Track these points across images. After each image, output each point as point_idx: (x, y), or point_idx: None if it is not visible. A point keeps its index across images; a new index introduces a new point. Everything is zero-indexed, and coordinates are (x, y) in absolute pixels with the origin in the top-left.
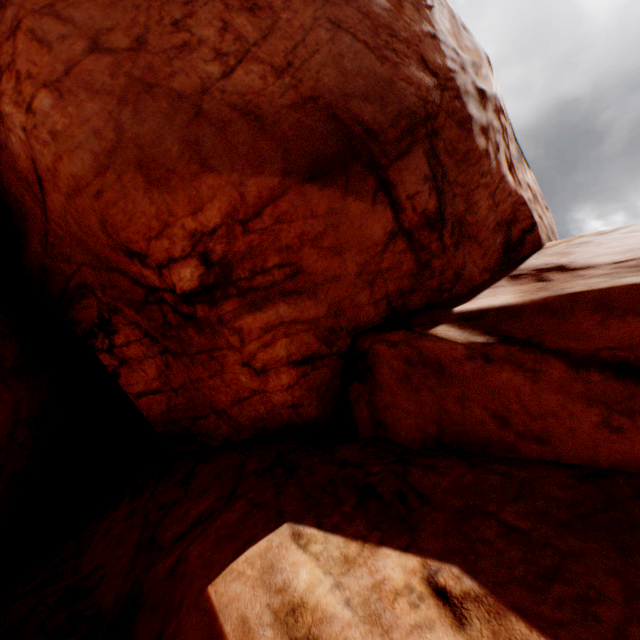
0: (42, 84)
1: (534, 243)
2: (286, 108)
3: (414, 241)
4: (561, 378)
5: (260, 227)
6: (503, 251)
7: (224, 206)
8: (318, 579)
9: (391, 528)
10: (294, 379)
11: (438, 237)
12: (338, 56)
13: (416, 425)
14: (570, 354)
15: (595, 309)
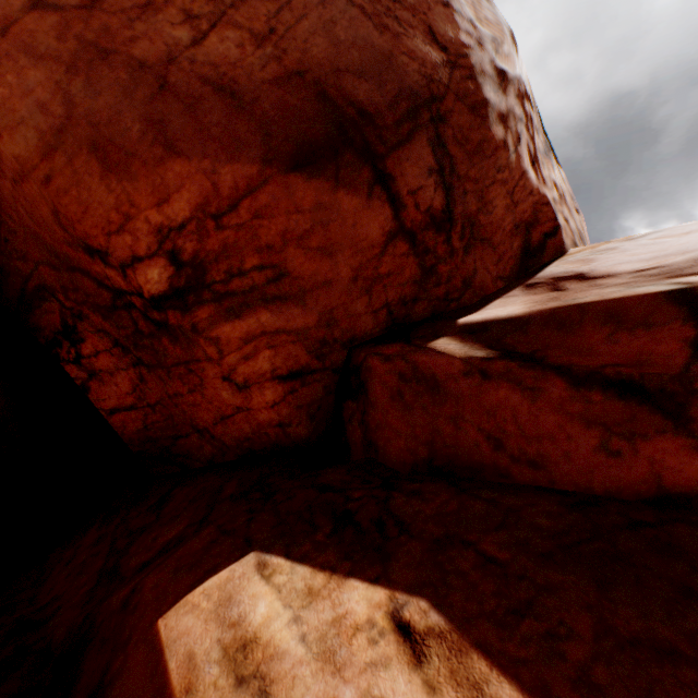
0: None
1: (556, 249)
2: (267, 83)
3: (418, 243)
4: (561, 397)
5: (236, 222)
6: (521, 257)
7: (194, 197)
8: (276, 613)
9: (364, 558)
10: (280, 395)
11: (445, 239)
12: (330, 23)
13: (407, 447)
14: (572, 371)
15: (605, 321)
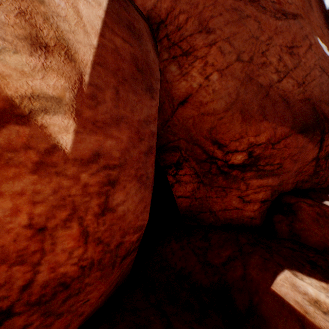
0: (216, 69)
1: None
2: (298, 100)
3: (317, 162)
4: None
5: (278, 147)
6: None
7: (267, 136)
8: (317, 292)
9: None
10: (257, 207)
11: (325, 162)
12: (321, 83)
13: (320, 240)
14: None
15: None
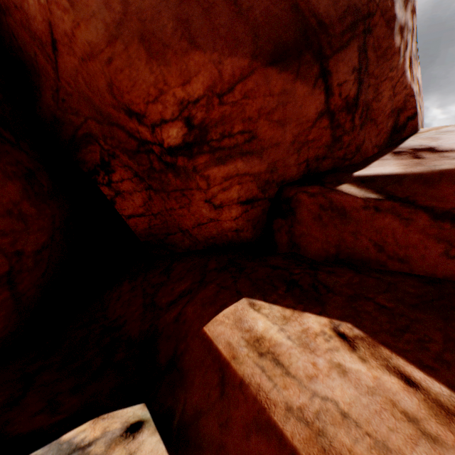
0: None
1: (412, 128)
2: None
3: (334, 120)
4: (424, 225)
5: (232, 101)
6: (390, 133)
7: (206, 81)
8: (269, 326)
9: (309, 303)
10: (239, 213)
11: (351, 118)
12: None
13: (322, 247)
14: (434, 210)
15: None
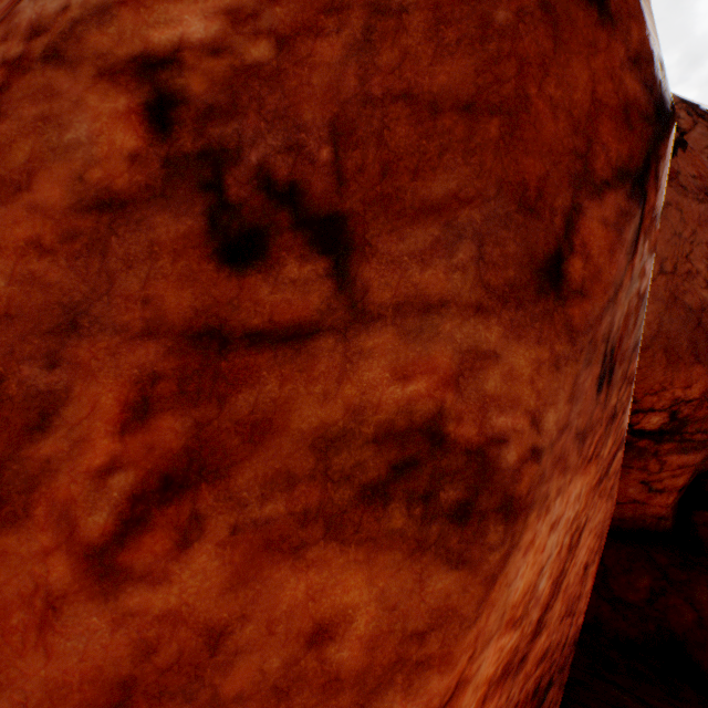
0: None
1: None
2: None
3: None
4: None
5: None
6: None
7: (701, 387)
8: None
9: None
10: (671, 500)
11: None
12: None
13: None
14: None
15: None
